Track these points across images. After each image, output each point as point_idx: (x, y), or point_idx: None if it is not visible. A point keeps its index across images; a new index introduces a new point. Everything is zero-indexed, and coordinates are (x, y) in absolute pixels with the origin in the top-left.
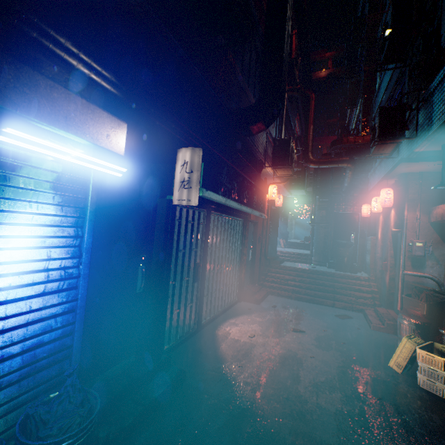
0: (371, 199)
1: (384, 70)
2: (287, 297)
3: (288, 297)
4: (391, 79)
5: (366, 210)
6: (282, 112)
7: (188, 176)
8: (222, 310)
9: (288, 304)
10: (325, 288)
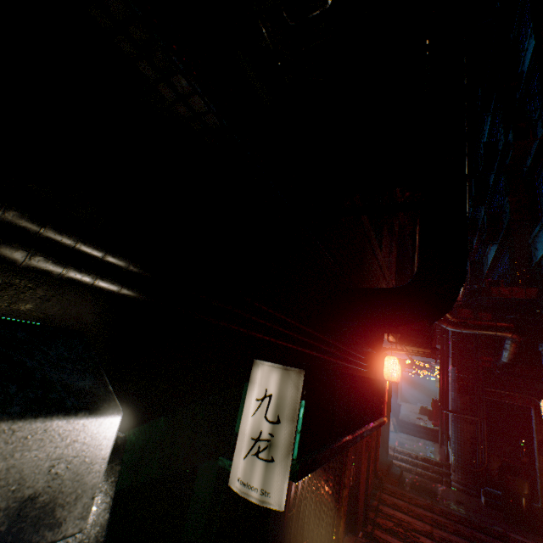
0: None
1: None
2: None
3: None
4: None
5: None
6: (412, 259)
7: (268, 430)
8: None
9: None
10: None
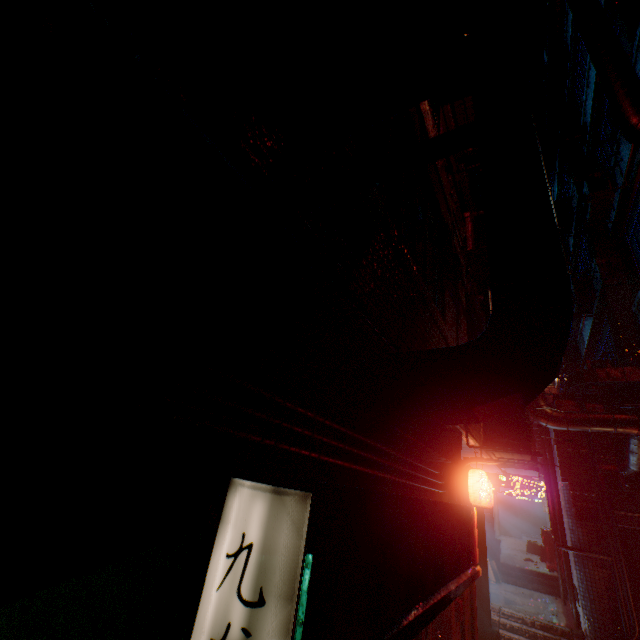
0: None
1: None
2: None
3: None
4: None
5: None
6: None
7: (241, 621)
8: None
9: None
10: None
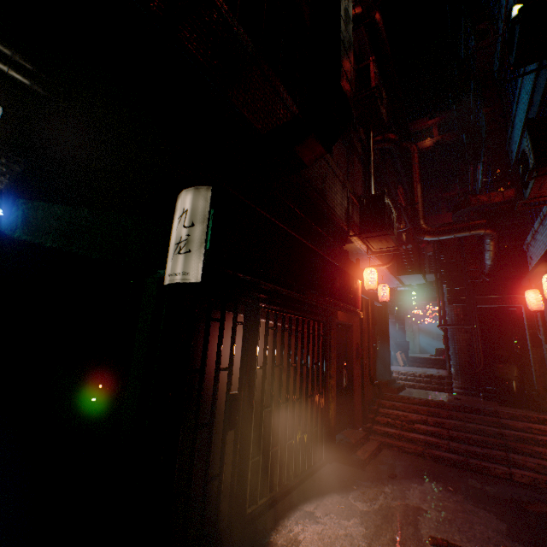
0: (538, 282)
1: (520, 76)
2: (416, 456)
3: (418, 455)
4: (530, 103)
5: (534, 298)
6: (368, 163)
7: (186, 233)
8: (292, 482)
9: (419, 470)
10: (485, 439)
